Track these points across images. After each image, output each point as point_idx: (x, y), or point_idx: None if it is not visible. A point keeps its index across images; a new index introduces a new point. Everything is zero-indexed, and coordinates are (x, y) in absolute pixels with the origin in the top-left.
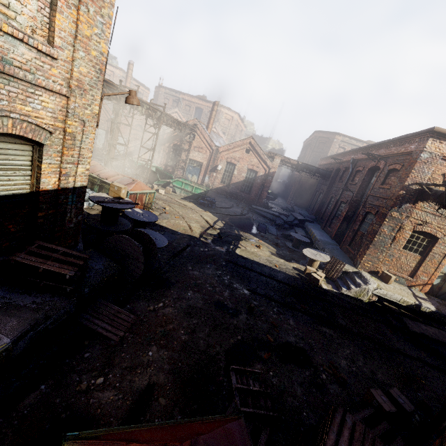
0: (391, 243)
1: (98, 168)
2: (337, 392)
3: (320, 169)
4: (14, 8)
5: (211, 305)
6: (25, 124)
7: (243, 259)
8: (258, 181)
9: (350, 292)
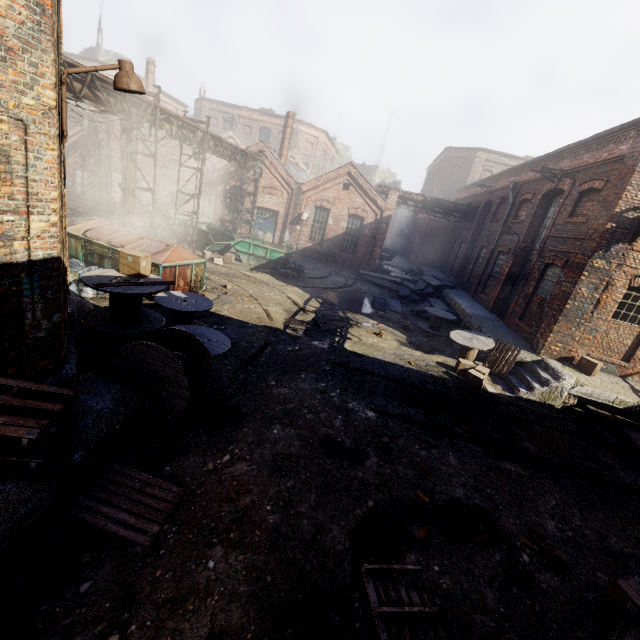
0: (593, 311)
1: (108, 231)
2: (554, 587)
3: (460, 205)
4: None
5: (315, 447)
6: None
7: (358, 358)
8: (366, 232)
9: (532, 394)
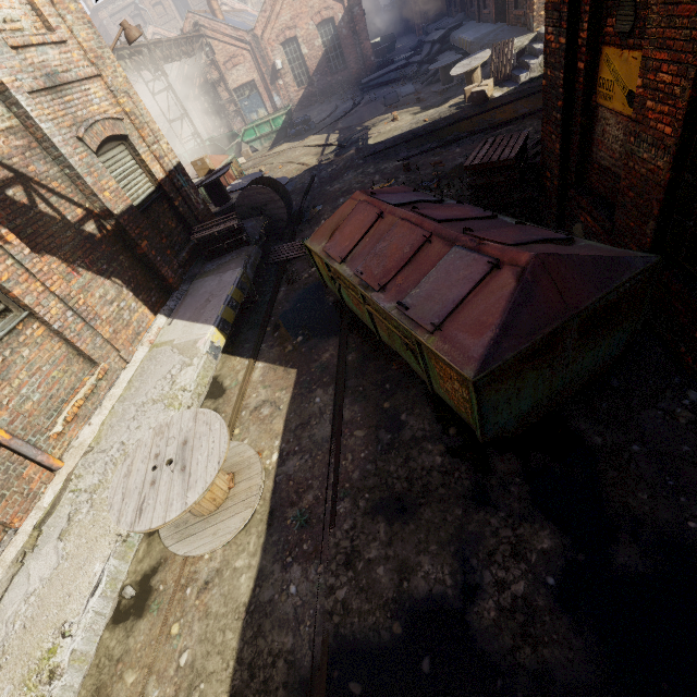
0: None
1: None
2: None
3: None
4: (15, 18)
5: None
6: (106, 123)
7: (381, 144)
8: (344, 34)
9: (532, 73)
